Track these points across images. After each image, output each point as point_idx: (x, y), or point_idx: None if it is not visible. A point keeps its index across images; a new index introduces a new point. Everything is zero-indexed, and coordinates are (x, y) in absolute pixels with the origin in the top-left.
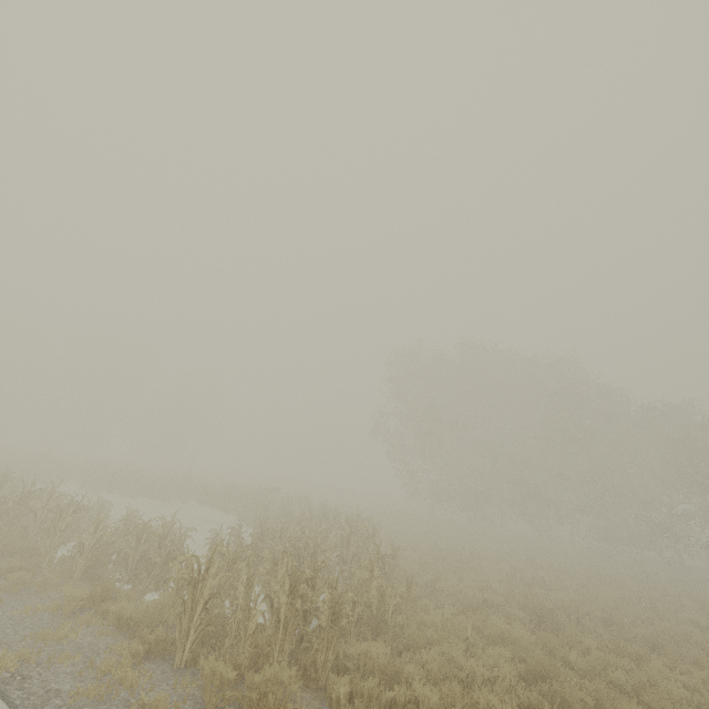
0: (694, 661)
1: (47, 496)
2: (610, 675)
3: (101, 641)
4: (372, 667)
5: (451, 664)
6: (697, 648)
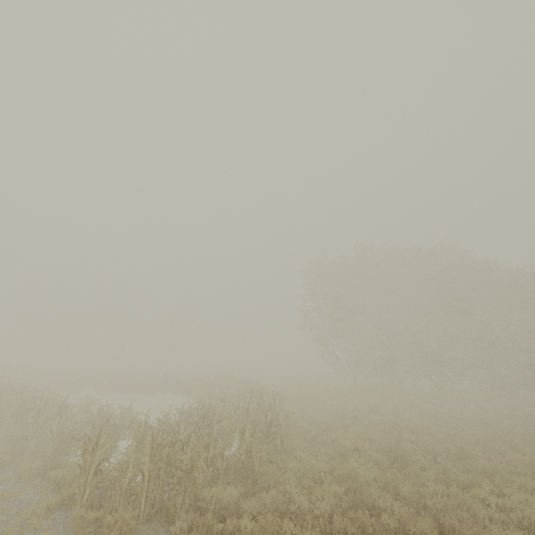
0: (522, 486)
1: (39, 401)
2: (427, 501)
3: (37, 498)
4: (220, 506)
5: (281, 500)
6: (531, 474)
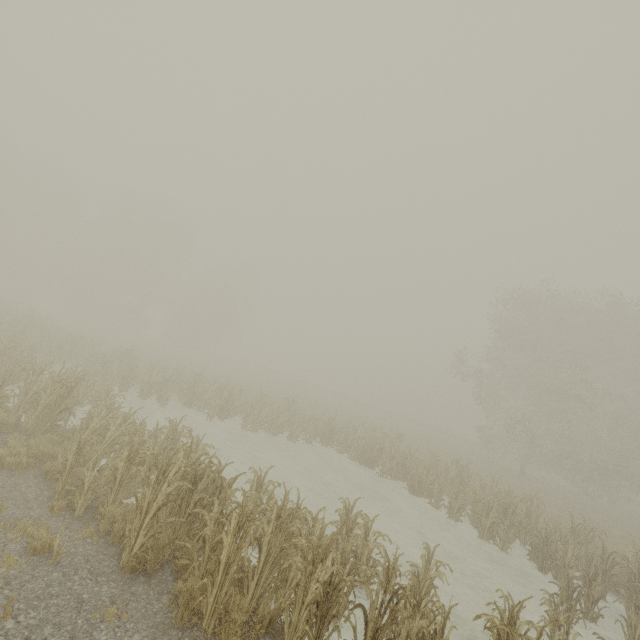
0: None
1: None
2: None
3: None
4: None
5: None
6: None
